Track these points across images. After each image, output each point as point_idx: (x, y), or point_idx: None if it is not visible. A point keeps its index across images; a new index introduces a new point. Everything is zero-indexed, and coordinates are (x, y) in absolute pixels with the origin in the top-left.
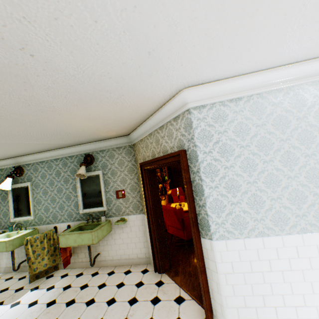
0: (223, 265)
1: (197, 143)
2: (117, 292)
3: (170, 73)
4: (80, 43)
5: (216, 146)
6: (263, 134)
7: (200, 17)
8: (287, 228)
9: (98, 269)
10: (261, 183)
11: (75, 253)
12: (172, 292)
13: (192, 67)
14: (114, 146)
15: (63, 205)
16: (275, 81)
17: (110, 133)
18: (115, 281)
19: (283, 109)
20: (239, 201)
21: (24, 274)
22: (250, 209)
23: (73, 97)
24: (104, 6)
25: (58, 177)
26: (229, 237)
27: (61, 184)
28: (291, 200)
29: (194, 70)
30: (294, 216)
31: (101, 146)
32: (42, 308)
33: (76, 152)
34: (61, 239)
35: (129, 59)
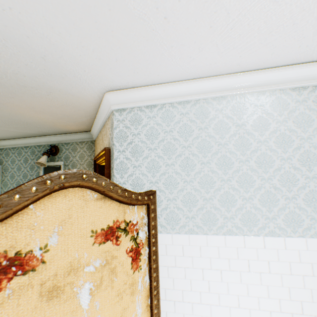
0: None
1: (114, 142)
2: None
3: (80, 76)
4: None
5: (129, 146)
6: (170, 140)
7: (64, 33)
8: (178, 227)
9: None
10: (162, 184)
11: None
12: None
13: (97, 73)
14: (78, 140)
15: None
16: (184, 93)
17: (70, 127)
18: None
19: (189, 119)
20: None
21: None
22: None
23: (4, 90)
24: None
25: (25, 164)
26: None
27: (27, 170)
28: (184, 202)
29: (101, 76)
30: (185, 217)
31: (66, 139)
32: None
33: (43, 142)
34: None
35: (29, 62)
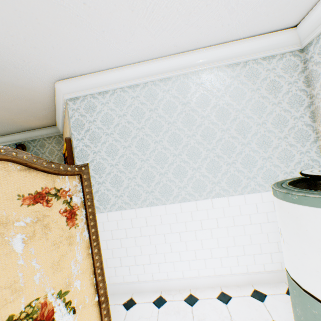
0: None
1: (72, 131)
2: None
3: (21, 67)
4: None
5: (87, 134)
6: (125, 124)
7: None
8: (140, 202)
9: None
10: (122, 166)
11: None
12: None
13: (38, 63)
14: (45, 136)
15: None
16: (132, 77)
17: (33, 123)
18: None
19: (140, 102)
20: (104, 181)
21: None
22: (113, 188)
23: None
24: None
25: None
26: (96, 211)
27: None
28: (143, 179)
29: (44, 65)
30: (145, 192)
31: (32, 136)
32: None
33: (8, 141)
34: None
35: None
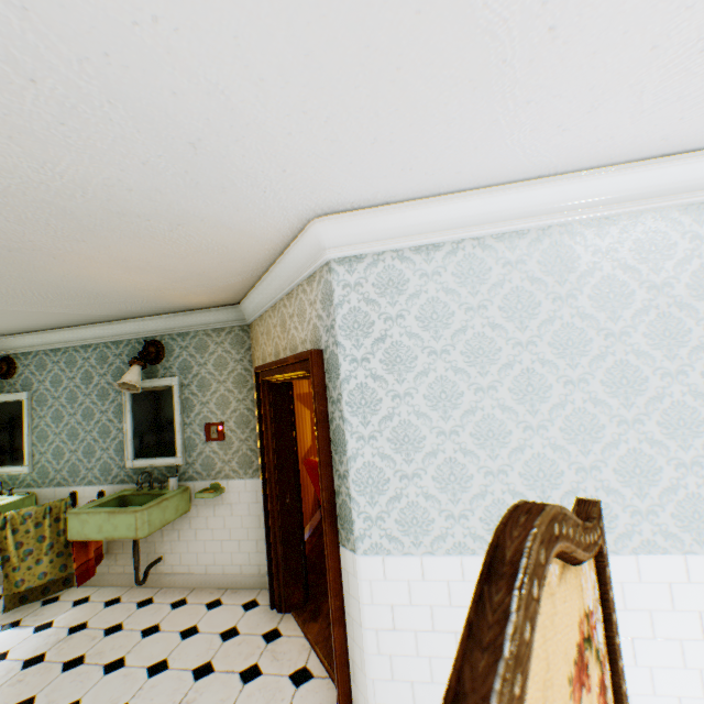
0: (374, 610)
1: (340, 339)
2: (178, 647)
3: (266, 185)
4: (22, 120)
5: (378, 348)
6: (481, 329)
7: (272, 79)
8: None
9: (156, 592)
10: (469, 436)
11: (110, 553)
12: (292, 658)
13: (310, 176)
14: (209, 326)
15: (93, 446)
16: (512, 213)
17: (195, 298)
18: (182, 622)
19: (527, 275)
20: (417, 472)
21: (0, 592)
22: (441, 492)
23: (67, 225)
24: (36, 52)
25: (86, 386)
26: (391, 550)
27: (91, 400)
28: (528, 477)
29: (319, 181)
30: None
31: (182, 325)
32: (12, 670)
33: (127, 333)
34: (71, 523)
35: (154, 155)
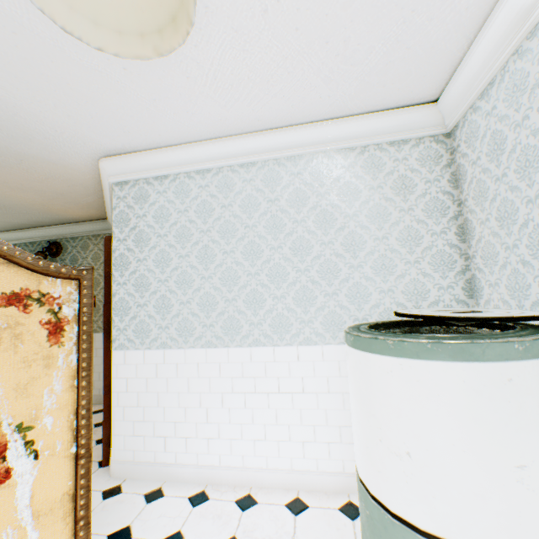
0: (118, 381)
1: (113, 228)
2: None
3: (53, 138)
4: None
5: (132, 233)
6: (185, 223)
7: (9, 87)
8: (193, 339)
9: None
10: (174, 283)
11: None
12: None
13: (75, 134)
14: (90, 233)
15: None
16: (202, 159)
17: (74, 213)
18: None
19: (210, 193)
20: (146, 303)
21: None
22: (158, 314)
23: None
24: None
25: None
26: (130, 347)
27: None
28: (202, 305)
29: (83, 137)
30: (202, 326)
31: (73, 232)
32: None
33: (39, 237)
34: None
35: None
